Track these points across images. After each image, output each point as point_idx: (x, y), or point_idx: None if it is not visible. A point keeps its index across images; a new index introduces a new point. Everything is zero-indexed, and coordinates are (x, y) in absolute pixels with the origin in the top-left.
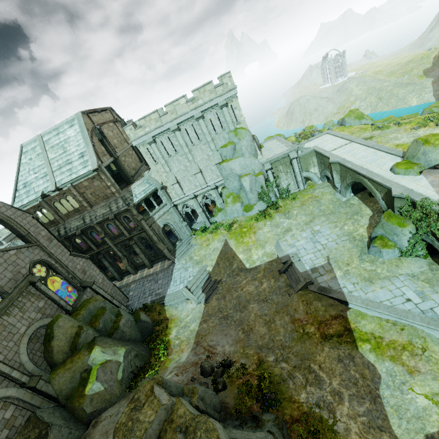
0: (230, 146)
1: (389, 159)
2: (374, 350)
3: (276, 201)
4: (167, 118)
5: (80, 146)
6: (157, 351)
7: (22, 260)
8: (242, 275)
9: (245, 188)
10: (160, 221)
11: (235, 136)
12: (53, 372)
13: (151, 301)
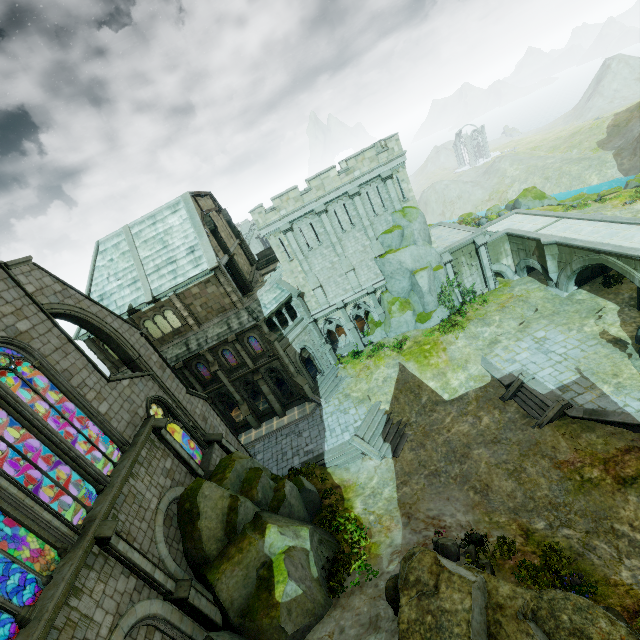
0: (397, 231)
1: (636, 230)
2: None
3: (460, 306)
4: (310, 196)
5: (189, 238)
6: (346, 534)
7: (137, 395)
8: (441, 411)
9: (422, 288)
10: (296, 343)
11: (403, 218)
12: (211, 571)
13: (300, 463)
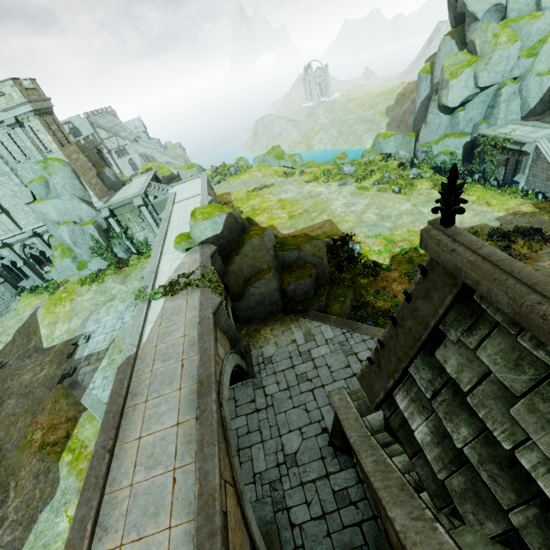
0: (37, 182)
1: None
2: (72, 463)
3: (128, 257)
4: None
5: None
6: None
7: None
8: (34, 357)
9: (66, 241)
10: None
11: (44, 170)
12: None
13: None
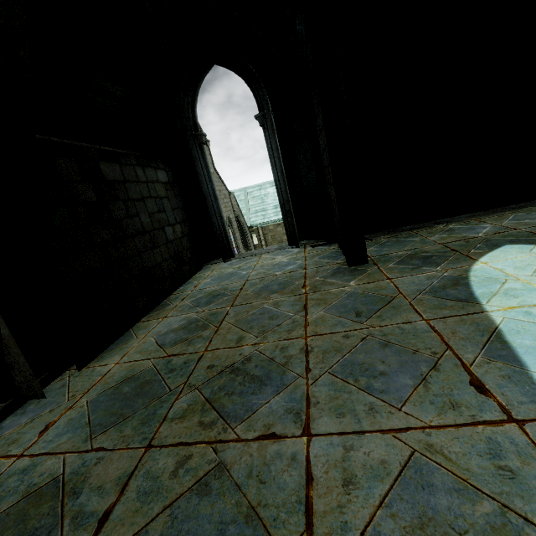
0: None
1: None
2: None
3: None
4: None
5: (276, 200)
6: None
7: None
8: None
9: None
10: None
11: None
12: None
13: None
